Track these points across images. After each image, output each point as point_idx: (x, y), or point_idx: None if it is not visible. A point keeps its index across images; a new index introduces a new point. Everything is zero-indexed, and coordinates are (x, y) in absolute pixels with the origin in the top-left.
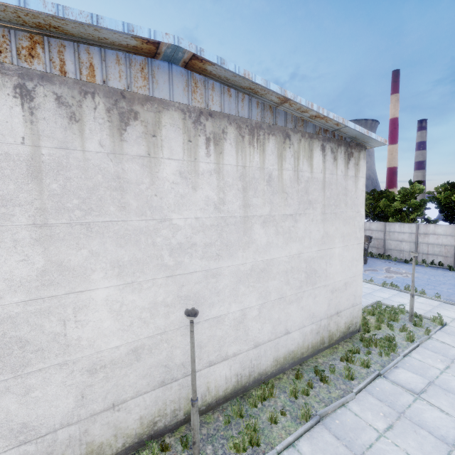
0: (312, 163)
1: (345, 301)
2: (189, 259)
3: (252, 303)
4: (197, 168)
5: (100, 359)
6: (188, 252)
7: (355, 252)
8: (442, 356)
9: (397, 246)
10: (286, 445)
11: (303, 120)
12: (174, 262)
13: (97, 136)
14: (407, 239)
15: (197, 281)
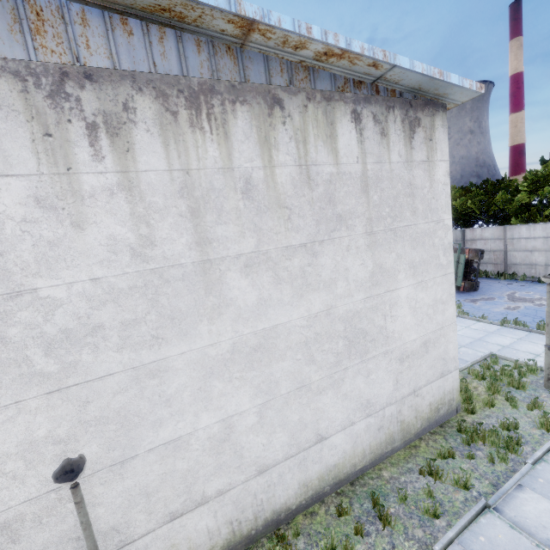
0: (336, 148)
1: (426, 370)
2: (92, 355)
3: (243, 405)
4: (78, 186)
5: None
6: (88, 343)
7: (440, 290)
8: None
9: (526, 258)
10: None
11: (306, 68)
12: (59, 365)
13: None
14: (541, 246)
15: (119, 390)
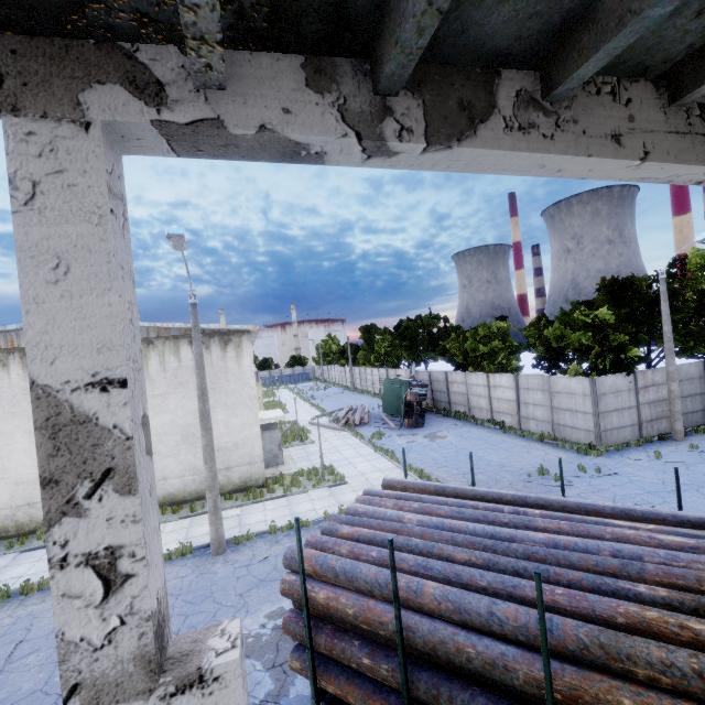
0: (180, 356)
1: (237, 459)
2: None
3: None
4: None
5: (21, 478)
6: None
7: (247, 418)
8: (287, 503)
9: (477, 403)
10: None
11: (166, 329)
12: None
13: (16, 371)
14: (483, 393)
15: None
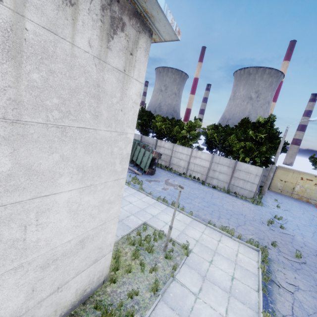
0: None
1: (79, 263)
2: None
3: None
4: None
5: None
6: None
7: (109, 192)
8: (178, 316)
9: (178, 162)
10: None
11: None
12: None
13: None
14: (184, 158)
15: None
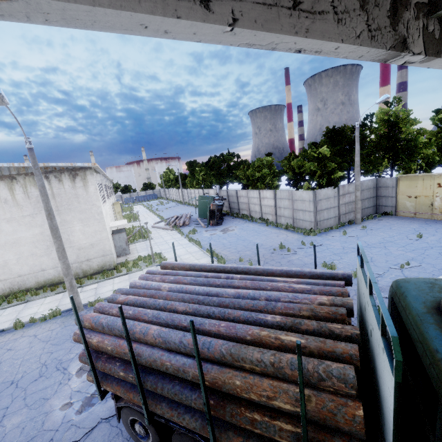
0: None
1: (94, 253)
2: None
3: (11, 257)
4: None
5: None
6: None
7: (98, 227)
8: (128, 278)
9: (254, 208)
10: (3, 308)
11: (24, 167)
12: None
13: None
14: (257, 202)
15: None
